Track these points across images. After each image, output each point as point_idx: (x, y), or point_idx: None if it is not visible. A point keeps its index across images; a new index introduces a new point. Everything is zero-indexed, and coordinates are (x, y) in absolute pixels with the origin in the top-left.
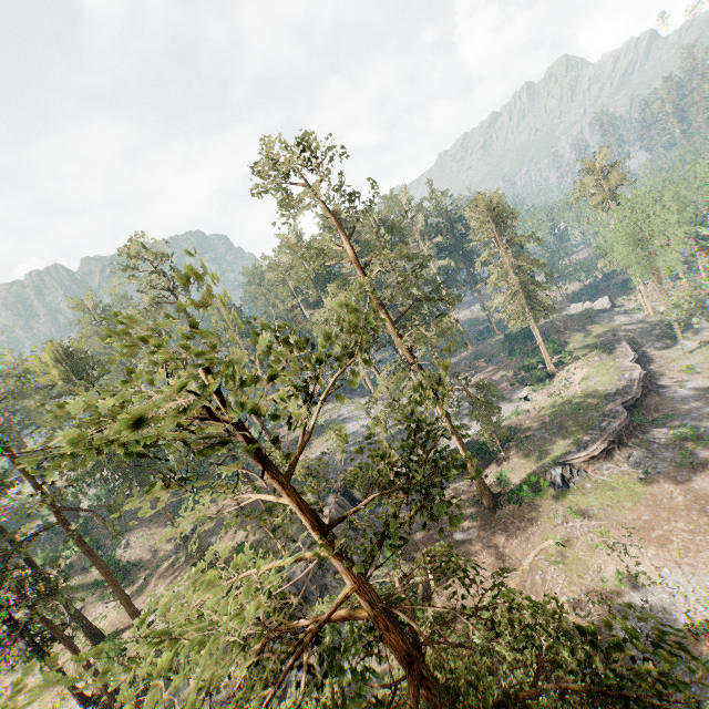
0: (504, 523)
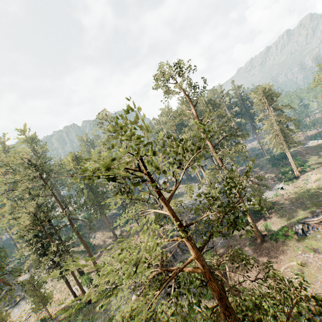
0: (267, 250)
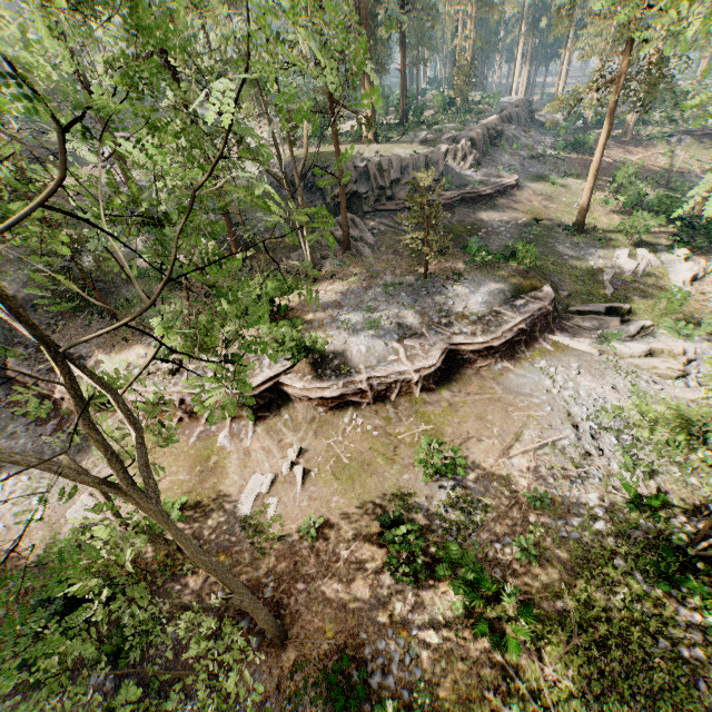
0: (634, 144)
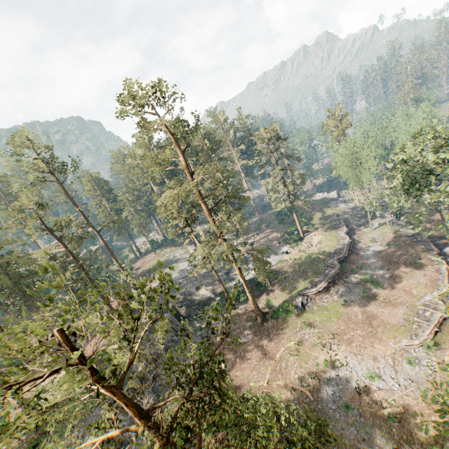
0: (268, 331)
